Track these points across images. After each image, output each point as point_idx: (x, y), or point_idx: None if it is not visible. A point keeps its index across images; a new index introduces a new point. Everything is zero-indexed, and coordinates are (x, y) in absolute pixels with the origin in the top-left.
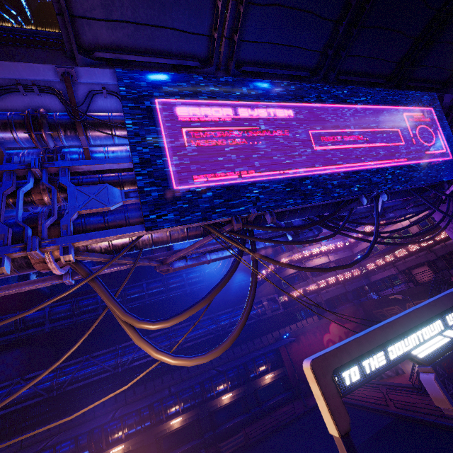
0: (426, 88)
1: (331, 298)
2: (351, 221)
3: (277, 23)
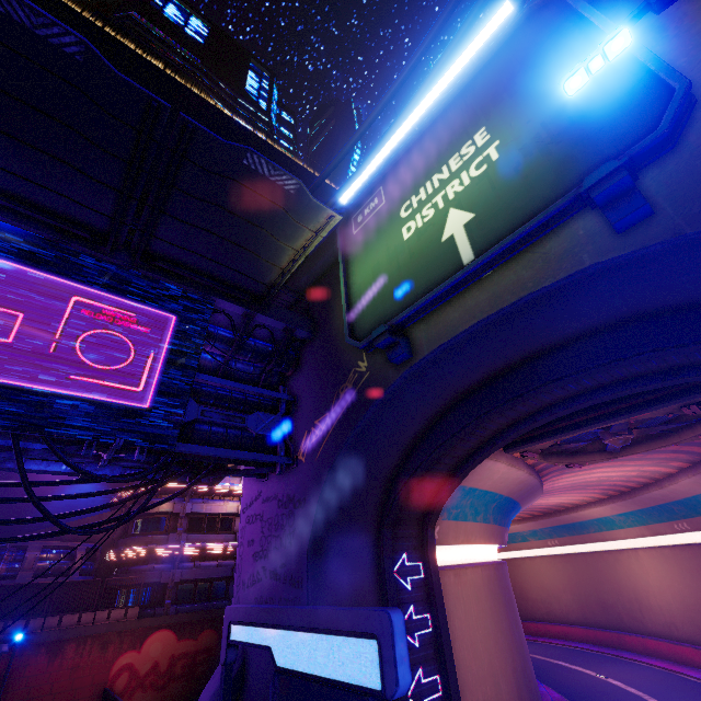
0: (218, 289)
1: (197, 580)
2: None
3: None
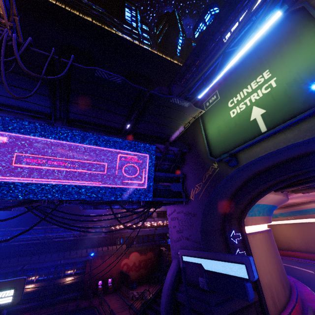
0: (155, 140)
1: (143, 235)
2: (54, 209)
3: (0, 88)
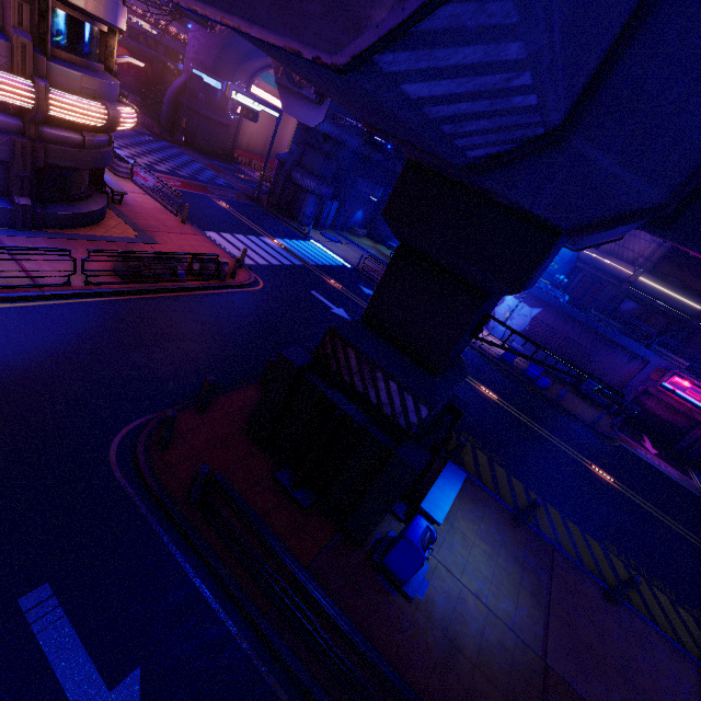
0: None
1: (140, 32)
2: None
3: None
